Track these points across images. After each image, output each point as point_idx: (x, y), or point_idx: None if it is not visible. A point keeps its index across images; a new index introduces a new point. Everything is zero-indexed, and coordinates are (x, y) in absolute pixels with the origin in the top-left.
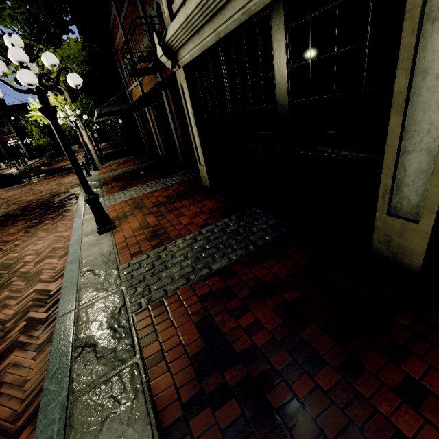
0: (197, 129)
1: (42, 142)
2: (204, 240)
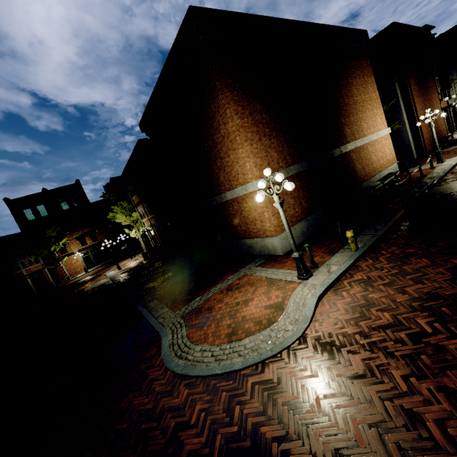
0: None
1: None
2: None
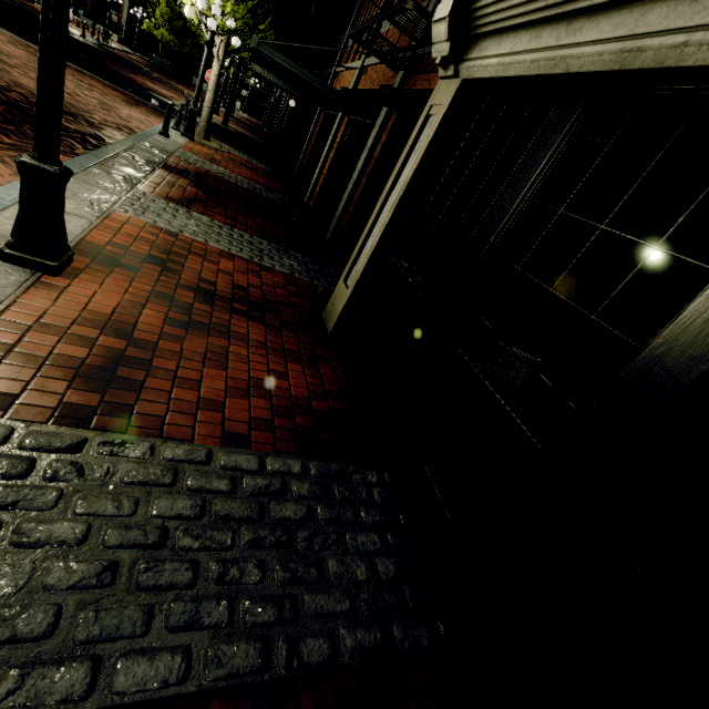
0: (392, 218)
1: (160, 34)
2: (193, 499)
